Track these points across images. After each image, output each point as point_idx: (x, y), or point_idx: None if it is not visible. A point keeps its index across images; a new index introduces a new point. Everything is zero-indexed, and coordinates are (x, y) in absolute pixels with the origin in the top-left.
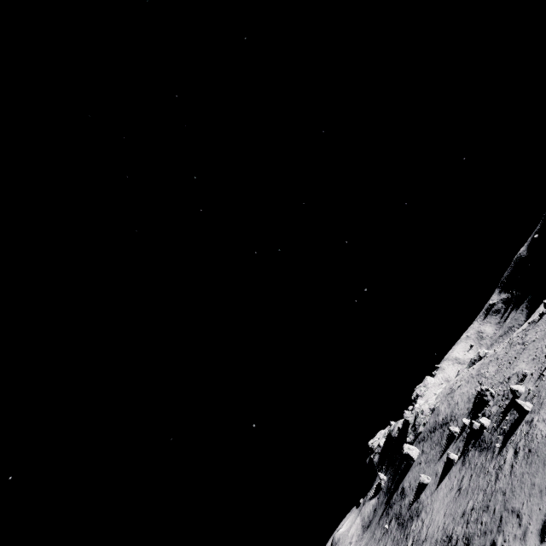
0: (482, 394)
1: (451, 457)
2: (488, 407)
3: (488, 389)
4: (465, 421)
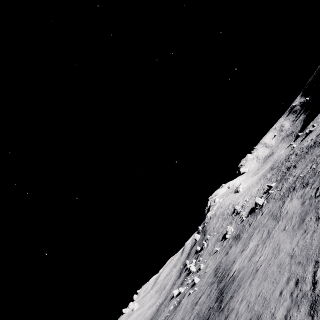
0: (202, 244)
1: (187, 267)
2: (201, 252)
3: (204, 244)
4: (199, 249)
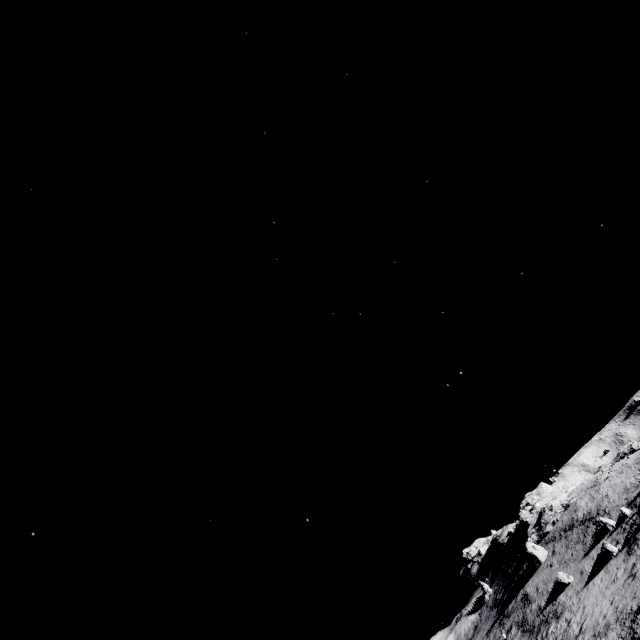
0: None
1: (609, 548)
2: None
3: None
4: (625, 511)
